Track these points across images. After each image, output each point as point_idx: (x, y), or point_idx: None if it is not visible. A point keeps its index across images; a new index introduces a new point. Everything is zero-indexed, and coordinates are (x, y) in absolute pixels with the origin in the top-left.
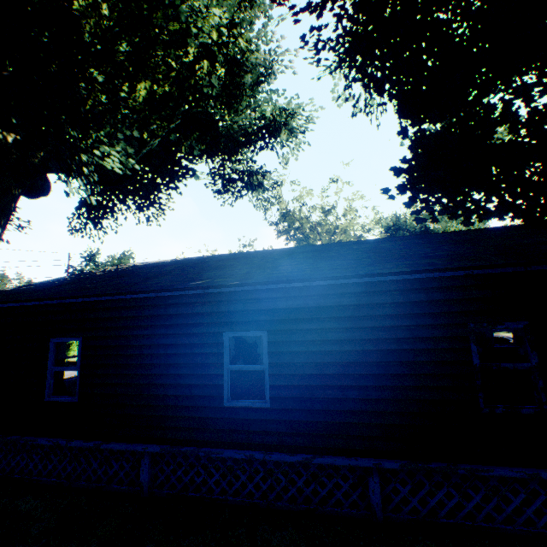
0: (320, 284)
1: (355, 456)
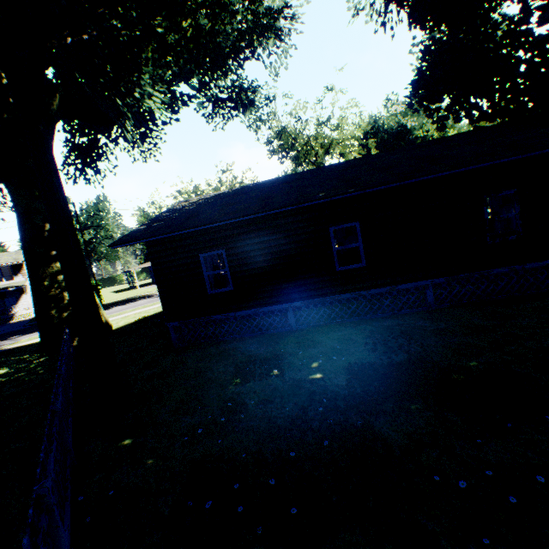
0: (405, 183)
1: (418, 281)
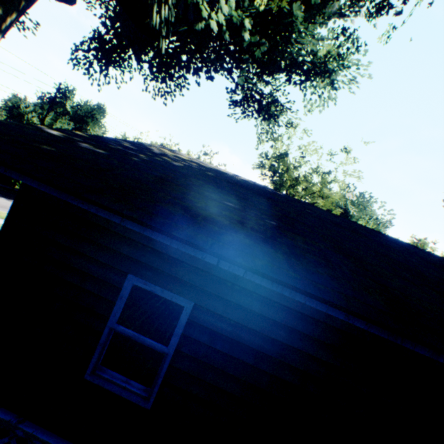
0: None
1: None
